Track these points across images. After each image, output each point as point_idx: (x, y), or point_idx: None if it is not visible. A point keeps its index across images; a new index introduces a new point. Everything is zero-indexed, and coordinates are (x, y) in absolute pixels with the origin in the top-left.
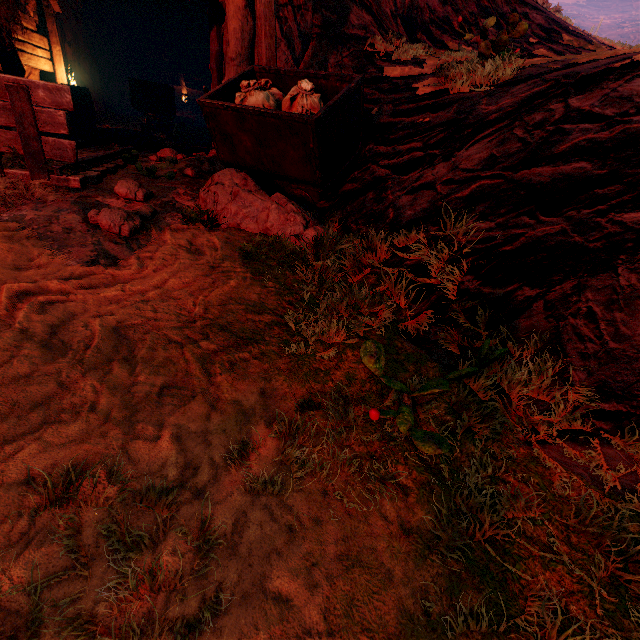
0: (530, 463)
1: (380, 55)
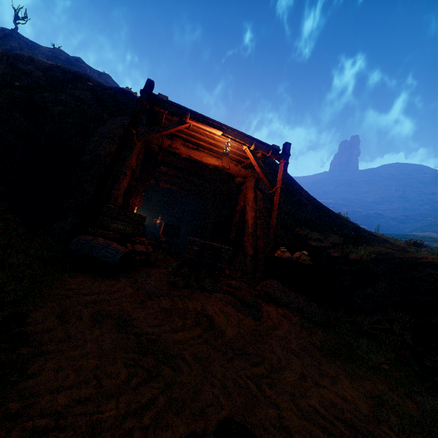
0: None
1: (302, 235)
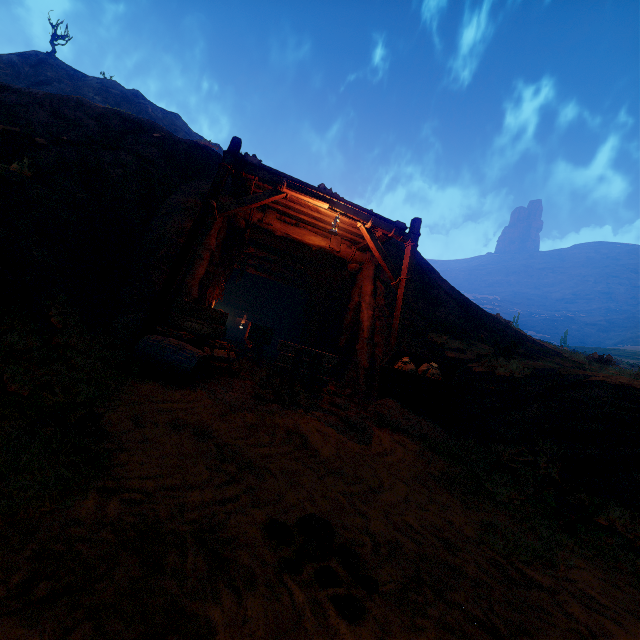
0: (639, 556)
1: (438, 343)
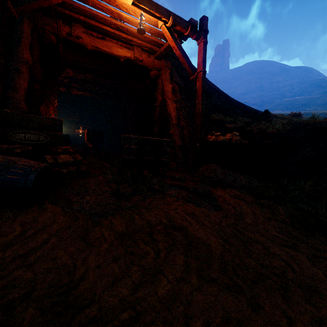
0: None
1: (218, 120)
